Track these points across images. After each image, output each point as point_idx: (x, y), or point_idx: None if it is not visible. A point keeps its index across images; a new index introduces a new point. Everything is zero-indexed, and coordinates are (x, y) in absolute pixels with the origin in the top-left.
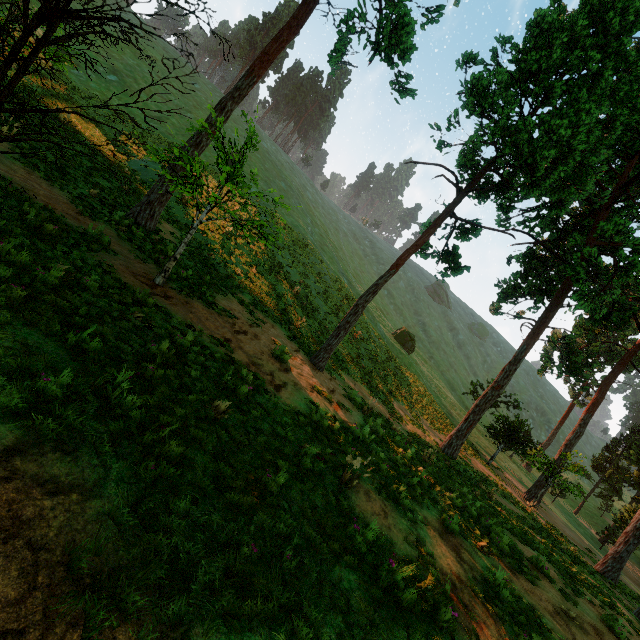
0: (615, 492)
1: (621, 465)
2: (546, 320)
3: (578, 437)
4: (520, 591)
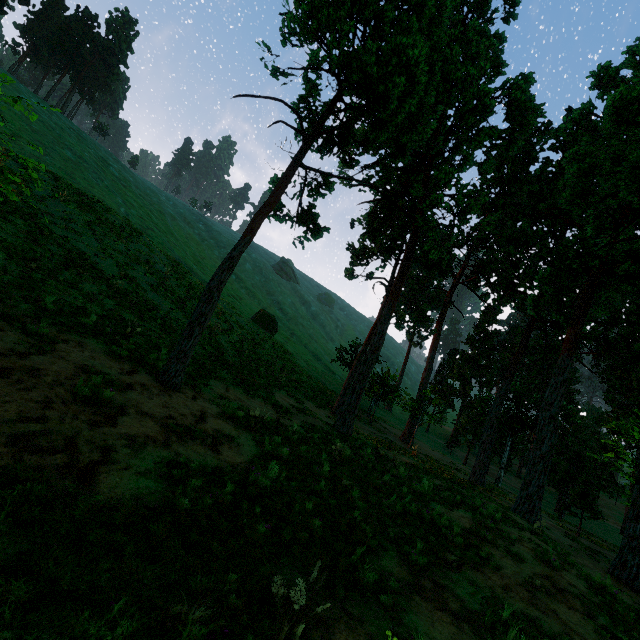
0: (450, 406)
1: (450, 384)
2: (404, 274)
3: (430, 373)
4: (505, 600)
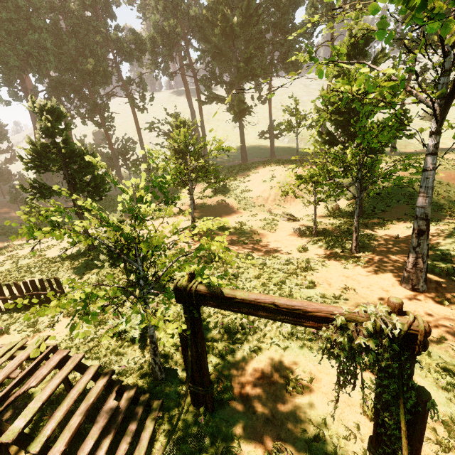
0: None
1: None
2: None
3: None
4: None
